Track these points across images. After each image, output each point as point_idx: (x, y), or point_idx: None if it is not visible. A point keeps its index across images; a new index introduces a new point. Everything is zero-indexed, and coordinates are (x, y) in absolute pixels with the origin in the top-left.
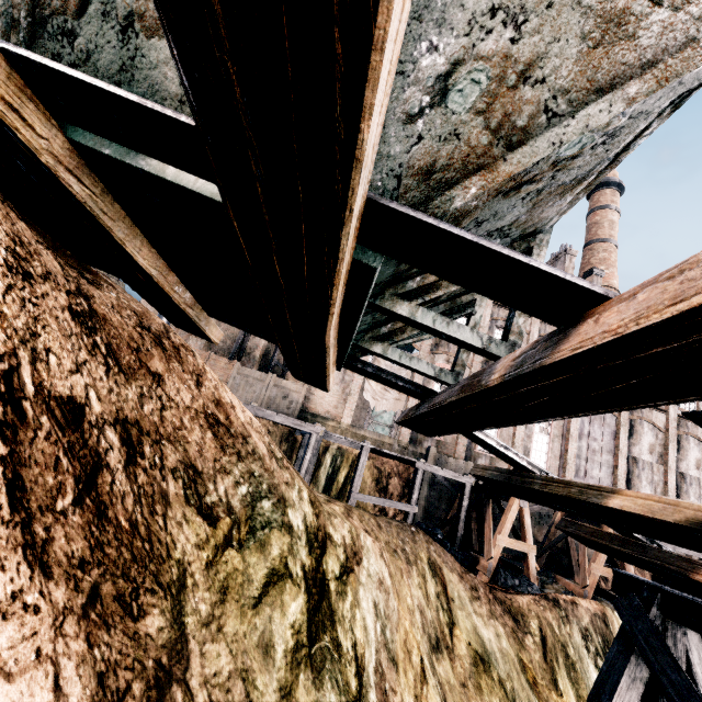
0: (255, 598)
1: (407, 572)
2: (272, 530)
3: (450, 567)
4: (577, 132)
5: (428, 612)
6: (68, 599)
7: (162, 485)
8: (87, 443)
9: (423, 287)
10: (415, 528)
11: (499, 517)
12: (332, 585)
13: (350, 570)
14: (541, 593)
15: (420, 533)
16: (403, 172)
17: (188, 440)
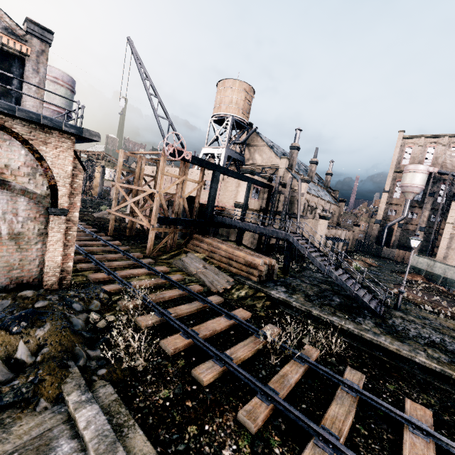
0: None
1: None
2: None
3: None
4: None
5: None
6: None
7: None
8: None
9: None
10: None
11: None
12: None
13: None
14: None
15: None
16: None
17: None
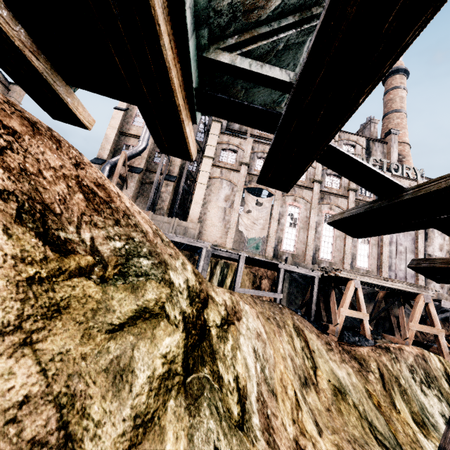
0: (112, 325)
1: (278, 332)
2: (149, 280)
3: (309, 330)
4: None
5: (296, 360)
6: None
7: None
8: None
9: None
10: (281, 305)
11: (339, 299)
12: (213, 330)
13: (230, 323)
14: (375, 345)
15: (286, 309)
16: None
17: (45, 187)
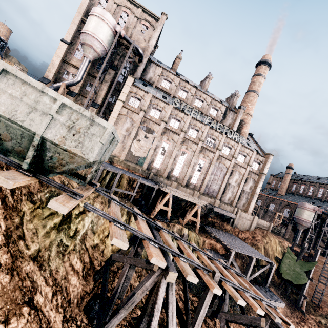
0: (44, 218)
1: None
2: None
3: None
4: (70, 167)
5: None
6: (1, 217)
7: (21, 198)
8: (3, 194)
9: (70, 170)
10: (127, 201)
11: None
12: (74, 216)
13: (84, 213)
14: (166, 222)
15: (129, 202)
16: (49, 166)
17: (30, 186)
